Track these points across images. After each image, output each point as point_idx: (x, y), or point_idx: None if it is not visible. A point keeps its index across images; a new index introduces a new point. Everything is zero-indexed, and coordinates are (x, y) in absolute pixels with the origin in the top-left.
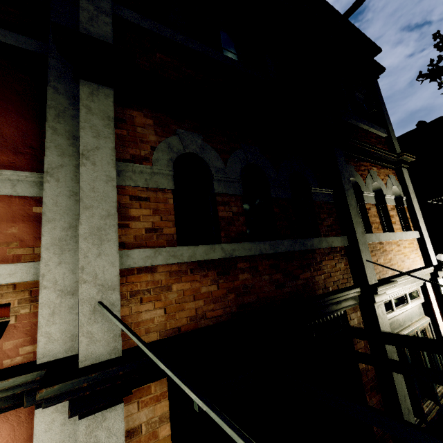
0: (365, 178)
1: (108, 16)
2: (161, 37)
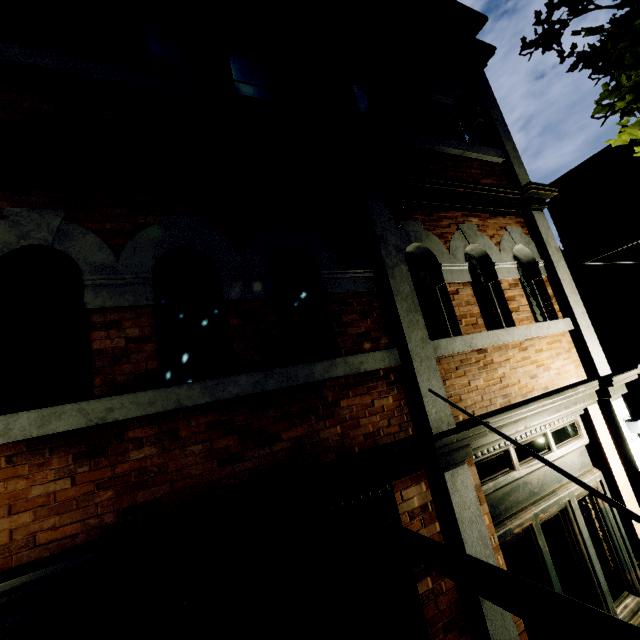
0: (449, 240)
1: None
2: None
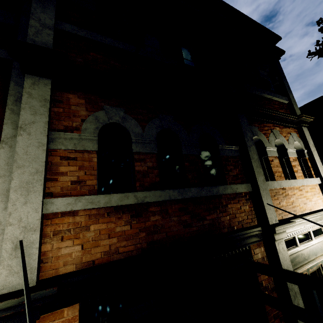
0: (268, 136)
1: (50, 30)
2: (94, 41)
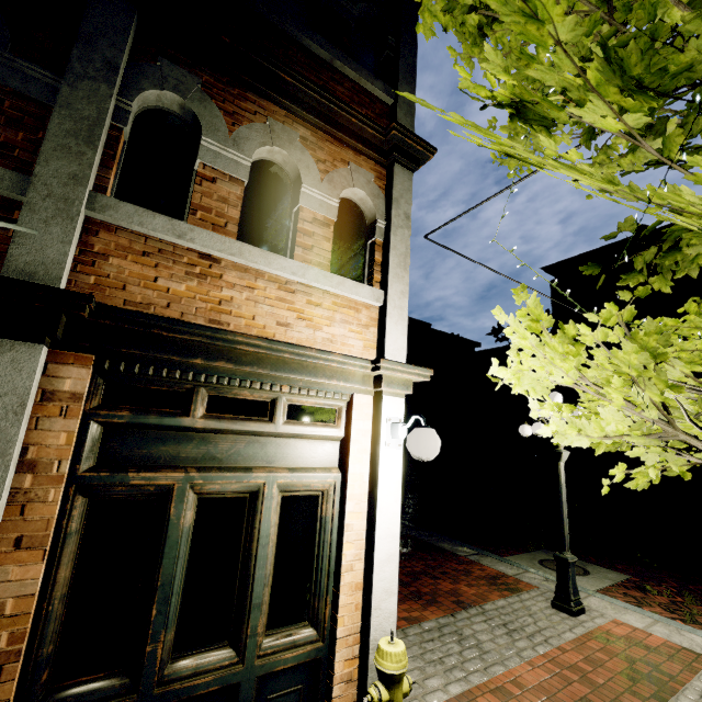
0: (241, 125)
1: None
2: None
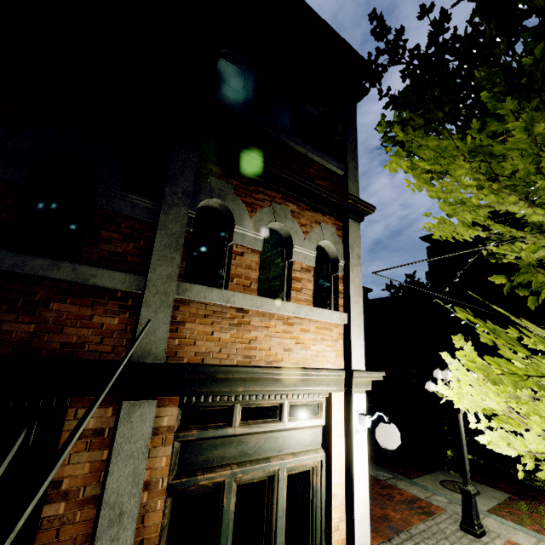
0: (256, 211)
1: None
2: None
